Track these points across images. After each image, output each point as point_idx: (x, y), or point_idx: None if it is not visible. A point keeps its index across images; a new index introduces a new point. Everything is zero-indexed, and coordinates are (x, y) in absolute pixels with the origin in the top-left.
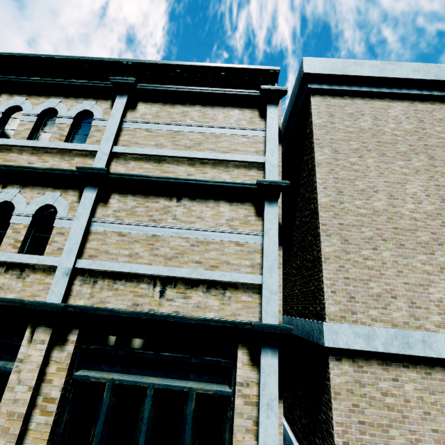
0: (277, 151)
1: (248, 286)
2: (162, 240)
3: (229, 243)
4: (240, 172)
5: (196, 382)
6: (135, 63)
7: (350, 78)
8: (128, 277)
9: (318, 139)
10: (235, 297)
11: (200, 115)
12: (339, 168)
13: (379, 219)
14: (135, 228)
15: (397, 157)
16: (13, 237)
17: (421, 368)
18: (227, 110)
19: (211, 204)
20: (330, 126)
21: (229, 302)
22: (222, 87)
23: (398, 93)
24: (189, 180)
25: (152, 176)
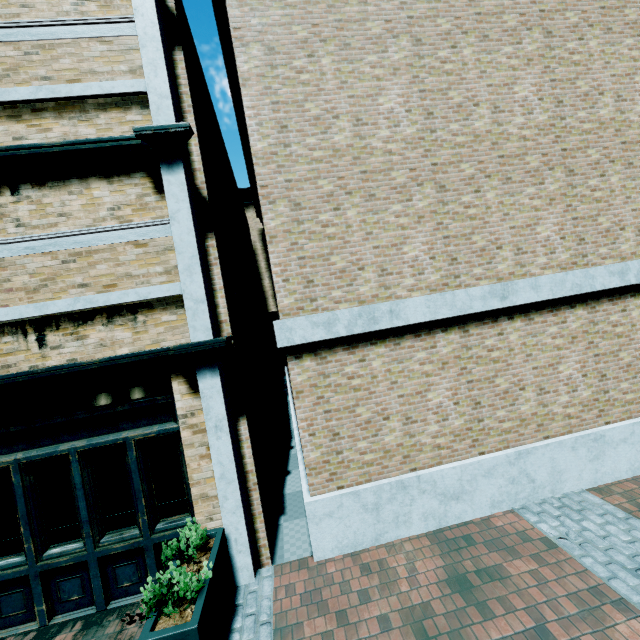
0: (164, 65)
1: (168, 300)
2: (10, 265)
3: (124, 245)
4: (111, 117)
5: (133, 430)
6: None
7: None
8: None
9: (238, 28)
10: (152, 320)
11: None
12: (279, 83)
13: (342, 162)
14: None
15: (367, 48)
16: None
17: (390, 340)
18: None
19: (75, 188)
20: None
21: (145, 329)
22: None
23: None
24: (14, 150)
25: None
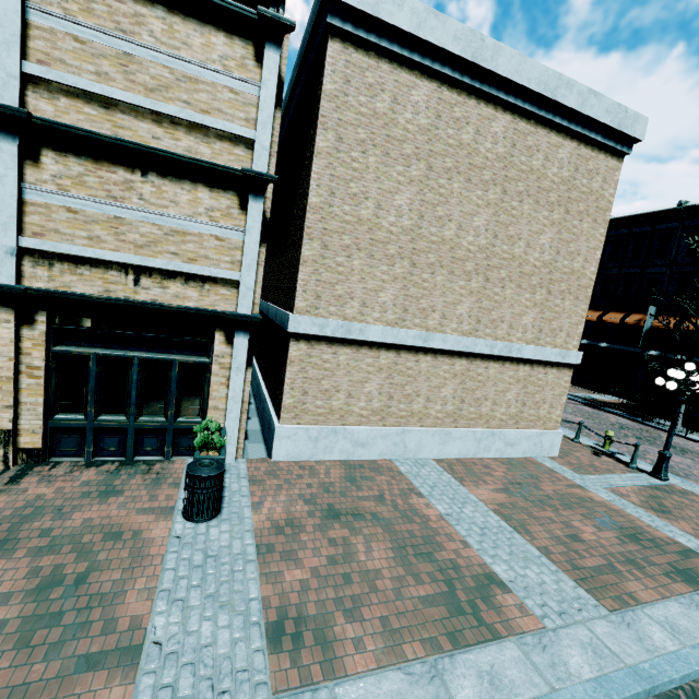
0: (271, 128)
1: (227, 281)
2: (128, 224)
3: (209, 236)
4: (225, 147)
5: (179, 356)
6: None
7: (383, 23)
8: (93, 262)
9: (324, 116)
10: (214, 290)
11: (165, 29)
12: (339, 163)
13: (361, 229)
14: (90, 205)
15: (399, 160)
16: None
17: (355, 347)
18: (208, 31)
19: (187, 187)
20: (342, 98)
21: (208, 295)
22: None
23: (430, 67)
24: (156, 150)
25: (102, 134)
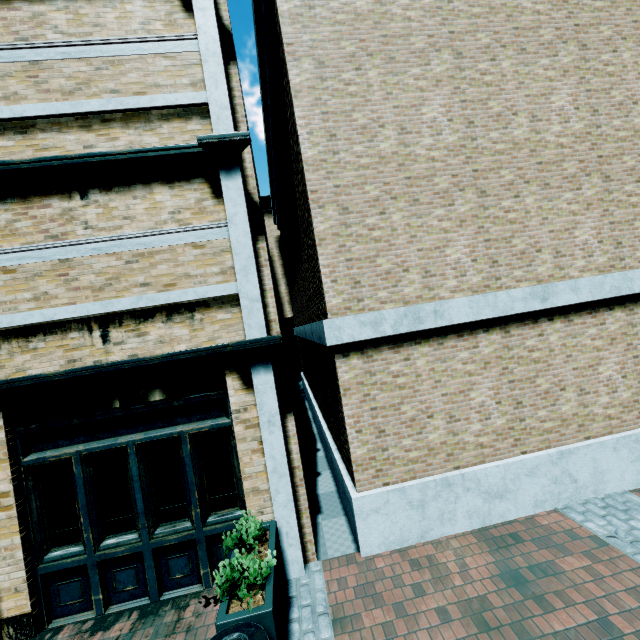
0: (224, 79)
1: (223, 299)
2: (78, 265)
3: (183, 247)
4: (174, 127)
5: (187, 425)
6: None
7: None
8: (45, 329)
9: (290, 44)
10: (208, 318)
11: (70, 18)
12: (328, 95)
13: (388, 168)
14: (27, 256)
15: (411, 61)
16: None
17: (434, 340)
18: (120, 0)
19: (139, 193)
20: (308, 14)
21: (202, 327)
22: None
23: None
24: (86, 157)
25: (17, 161)
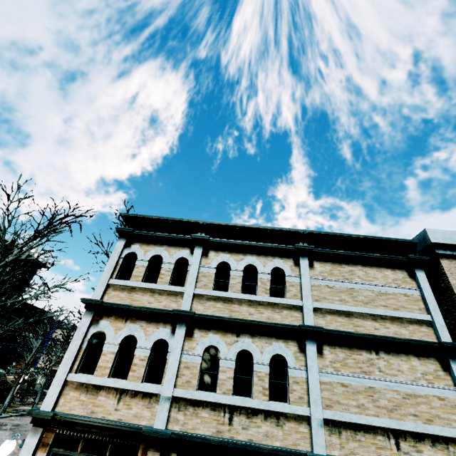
0: (439, 312)
1: None
2: (378, 391)
3: (432, 396)
4: (414, 327)
5: None
6: (308, 232)
7: None
8: (364, 428)
9: None
10: None
11: (364, 273)
12: None
13: None
14: (353, 379)
15: None
16: (260, 384)
17: None
18: (382, 270)
19: (403, 358)
20: None
21: None
22: (372, 251)
23: None
24: (384, 337)
25: (355, 332)
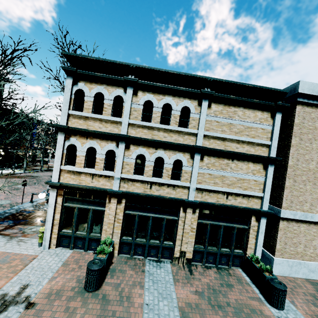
0: (277, 140)
1: (257, 196)
2: (226, 177)
3: (252, 180)
4: (259, 148)
5: (236, 225)
6: (213, 80)
7: None
8: (214, 191)
9: (294, 132)
10: (252, 200)
11: (242, 113)
12: (300, 148)
13: (310, 173)
14: (216, 172)
15: None
16: (167, 173)
17: (307, 223)
18: (256, 111)
19: (245, 163)
20: (302, 125)
21: (250, 202)
22: (255, 97)
23: None
24: (239, 153)
25: (224, 150)
